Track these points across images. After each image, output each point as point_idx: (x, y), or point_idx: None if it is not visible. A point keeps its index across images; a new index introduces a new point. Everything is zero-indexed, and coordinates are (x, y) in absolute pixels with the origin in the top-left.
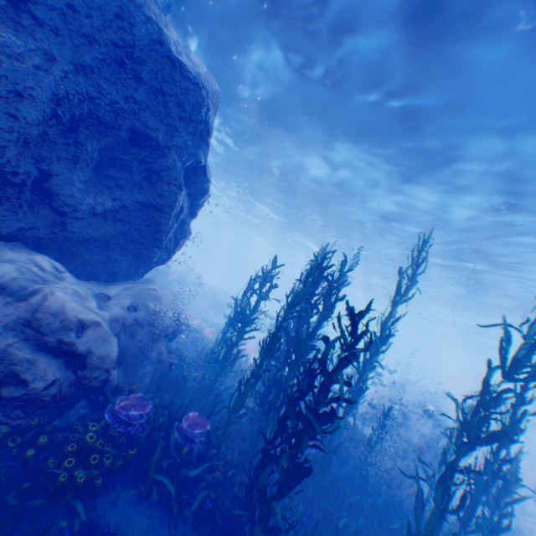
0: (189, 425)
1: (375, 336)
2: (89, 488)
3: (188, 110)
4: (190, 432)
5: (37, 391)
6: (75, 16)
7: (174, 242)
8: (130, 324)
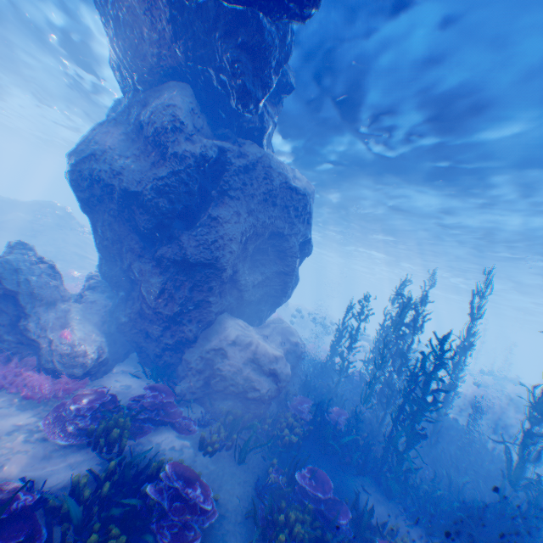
0: (336, 414)
1: (458, 345)
2: (294, 447)
3: (300, 210)
4: (337, 418)
5: (263, 394)
6: (246, 188)
7: (291, 290)
8: (283, 352)
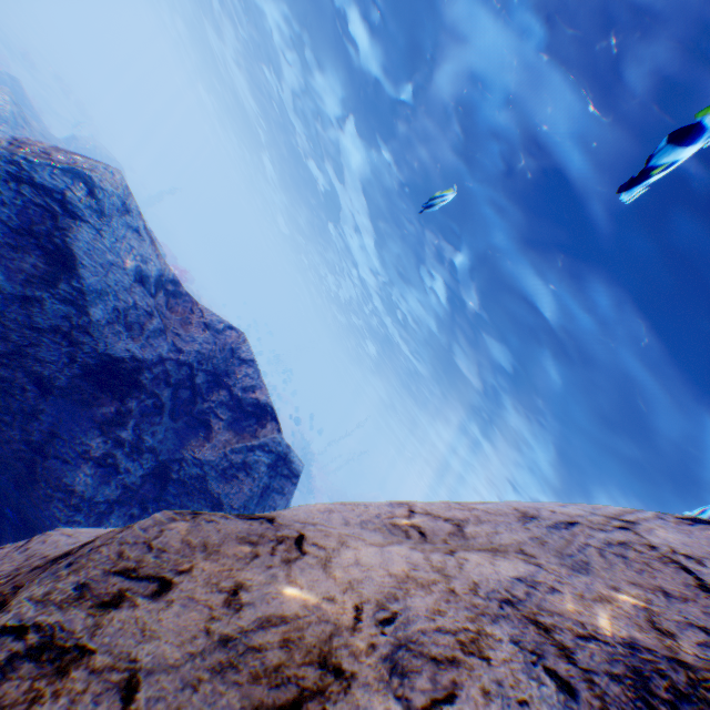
0: None
1: None
2: None
3: None
4: None
5: None
6: None
7: None
8: None
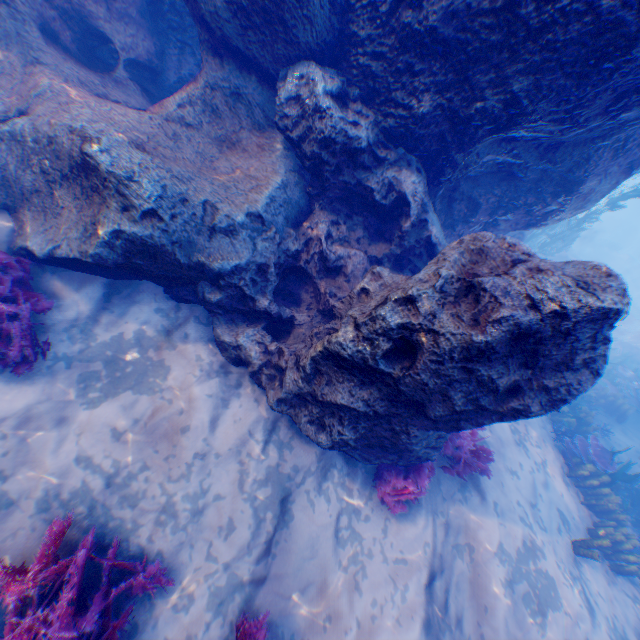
0: None
1: None
2: None
3: None
4: None
5: None
6: None
7: None
8: None
